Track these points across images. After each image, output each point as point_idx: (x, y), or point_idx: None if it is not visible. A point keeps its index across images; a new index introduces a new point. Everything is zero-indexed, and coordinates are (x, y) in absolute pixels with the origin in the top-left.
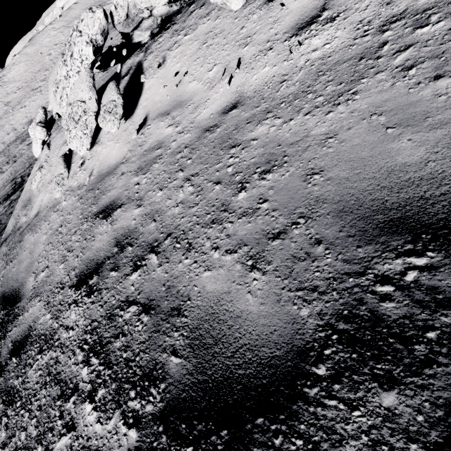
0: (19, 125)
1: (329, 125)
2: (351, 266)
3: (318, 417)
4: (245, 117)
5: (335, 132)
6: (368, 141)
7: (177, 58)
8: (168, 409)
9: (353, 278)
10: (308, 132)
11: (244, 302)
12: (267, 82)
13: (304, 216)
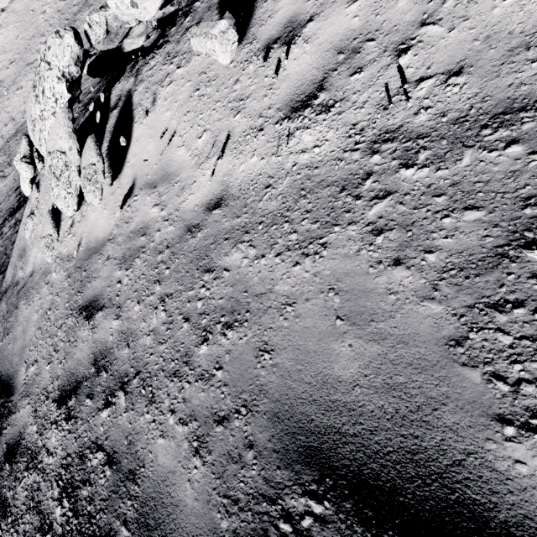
0: (17, 114)
1: (292, 285)
2: (268, 489)
3: None
4: (225, 228)
5: (295, 299)
6: (318, 328)
7: (168, 103)
8: None
9: (266, 503)
10: (273, 284)
11: (183, 491)
12: (253, 181)
13: (246, 406)
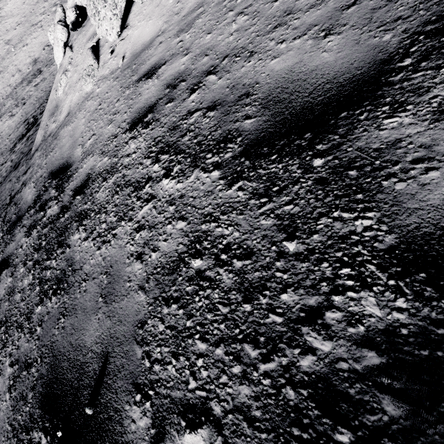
0: (23, 66)
1: None
2: None
3: (404, 88)
4: None
5: None
6: None
7: None
8: (248, 147)
9: None
10: None
11: (318, 60)
12: None
13: None
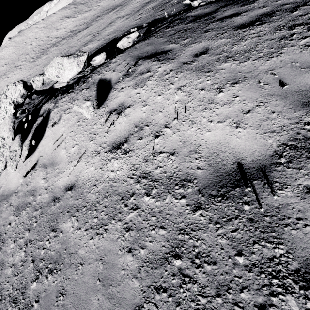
0: (1, 90)
1: (86, 251)
2: None
3: None
4: (69, 204)
5: (85, 261)
6: (88, 283)
7: (65, 123)
8: None
9: None
10: (78, 248)
11: None
12: (89, 180)
13: None
